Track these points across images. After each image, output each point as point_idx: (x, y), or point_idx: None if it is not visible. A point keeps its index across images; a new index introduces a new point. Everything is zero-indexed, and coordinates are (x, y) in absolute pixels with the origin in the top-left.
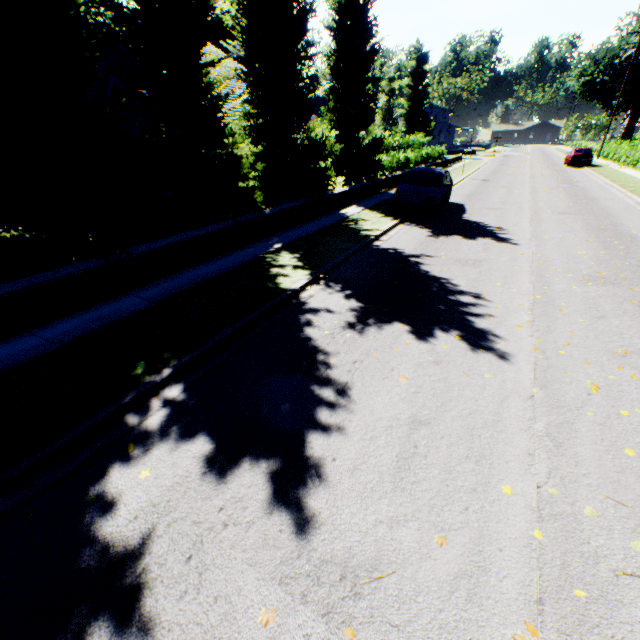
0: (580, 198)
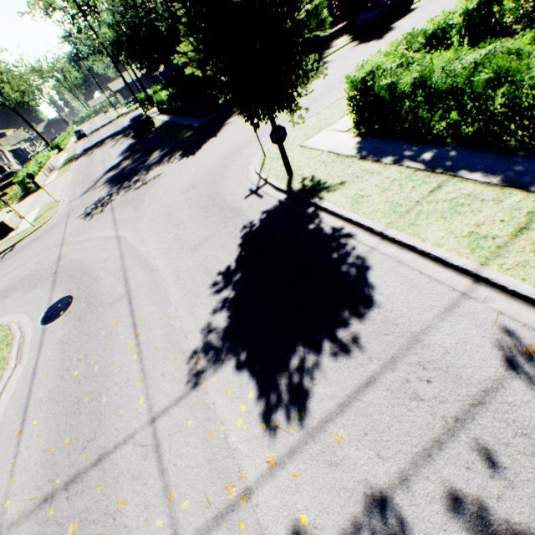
0: None
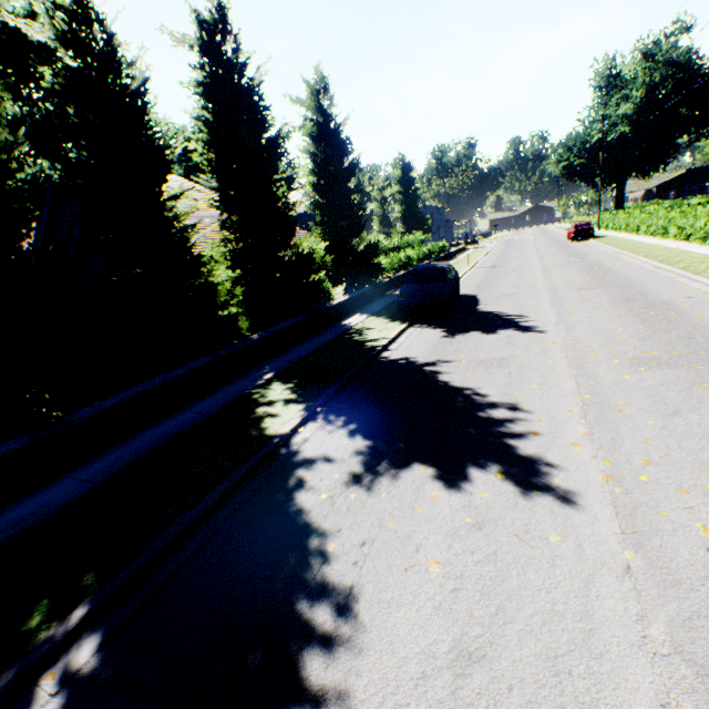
0: (595, 270)
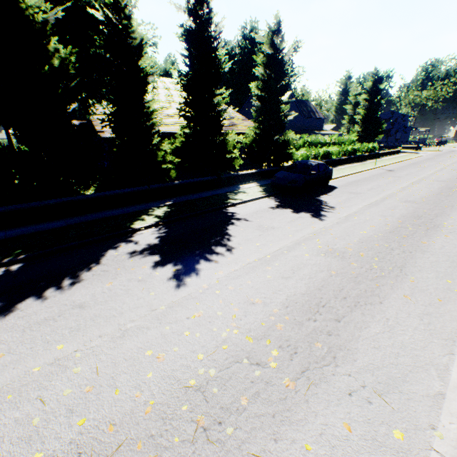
0: (451, 190)
